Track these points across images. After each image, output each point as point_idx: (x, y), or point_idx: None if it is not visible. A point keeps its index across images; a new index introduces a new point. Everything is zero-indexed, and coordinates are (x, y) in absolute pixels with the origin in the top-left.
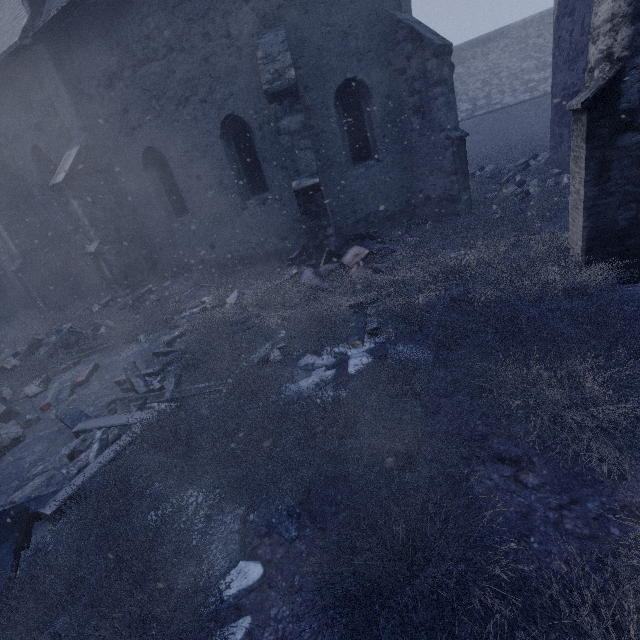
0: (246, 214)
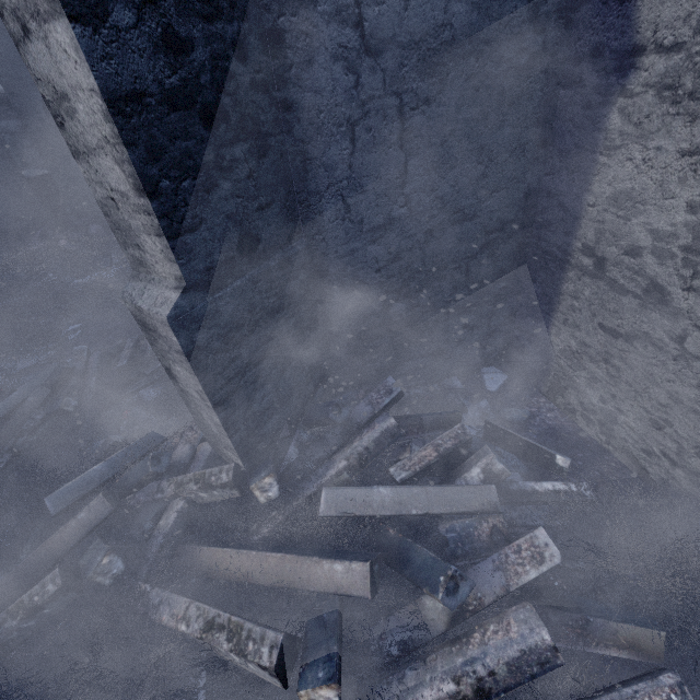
0: None
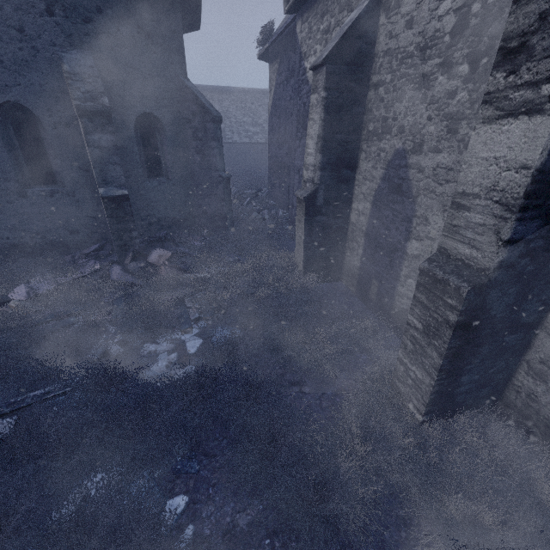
0: (25, 202)
